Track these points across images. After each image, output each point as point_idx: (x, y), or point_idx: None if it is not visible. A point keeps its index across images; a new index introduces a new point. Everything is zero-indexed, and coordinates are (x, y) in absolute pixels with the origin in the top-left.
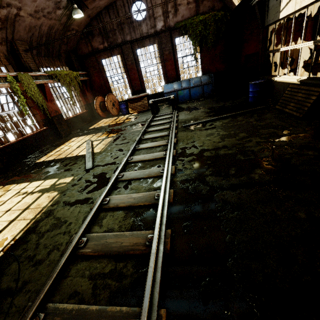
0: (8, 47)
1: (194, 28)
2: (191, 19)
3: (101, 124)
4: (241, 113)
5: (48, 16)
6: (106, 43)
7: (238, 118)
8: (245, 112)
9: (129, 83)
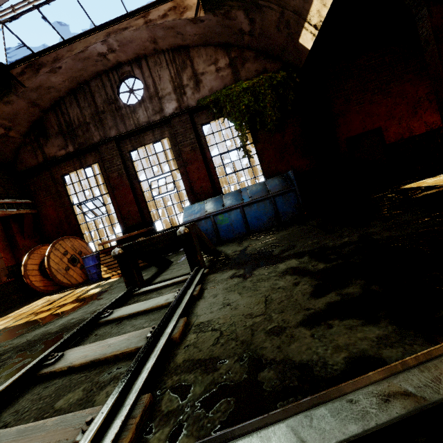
0: None
1: (234, 102)
2: (226, 89)
3: None
4: None
5: None
6: (72, 146)
7: None
8: None
9: (117, 212)
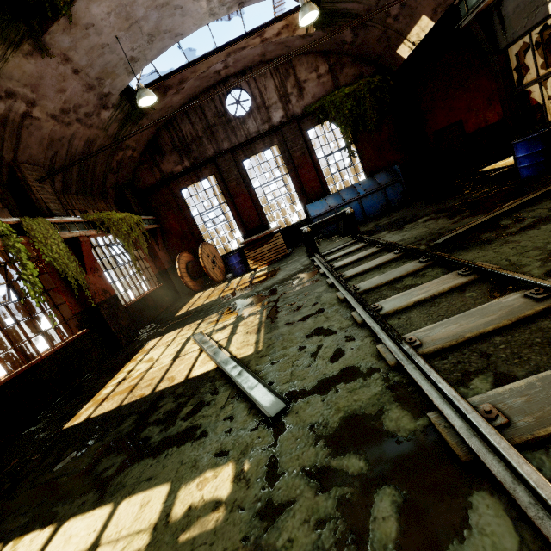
0: (3, 175)
1: (338, 108)
2: (330, 96)
3: (201, 301)
4: None
5: (86, 122)
6: (187, 161)
7: None
8: None
9: (236, 219)
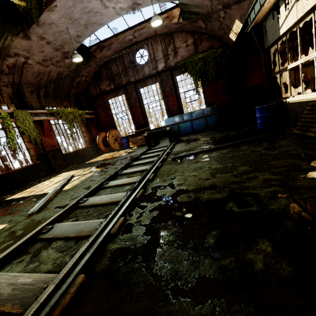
0: (14, 89)
1: (193, 65)
2: (190, 58)
3: (98, 159)
4: (246, 141)
5: (57, 64)
6: (113, 85)
7: (241, 147)
8: (252, 139)
9: (132, 119)
